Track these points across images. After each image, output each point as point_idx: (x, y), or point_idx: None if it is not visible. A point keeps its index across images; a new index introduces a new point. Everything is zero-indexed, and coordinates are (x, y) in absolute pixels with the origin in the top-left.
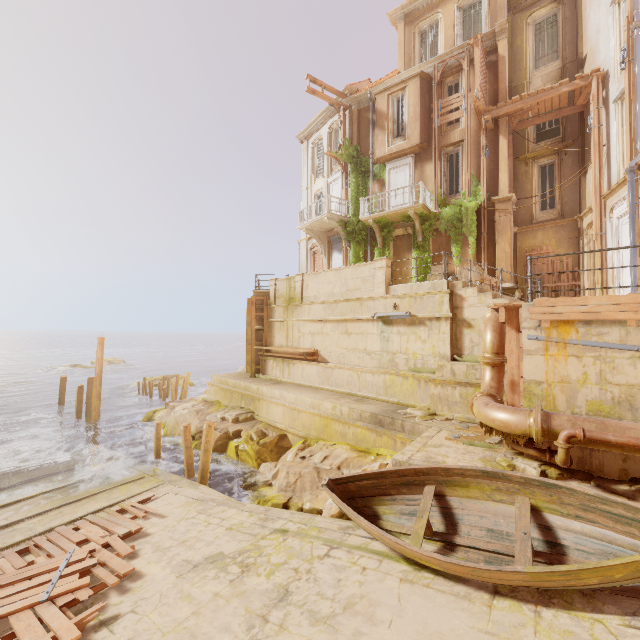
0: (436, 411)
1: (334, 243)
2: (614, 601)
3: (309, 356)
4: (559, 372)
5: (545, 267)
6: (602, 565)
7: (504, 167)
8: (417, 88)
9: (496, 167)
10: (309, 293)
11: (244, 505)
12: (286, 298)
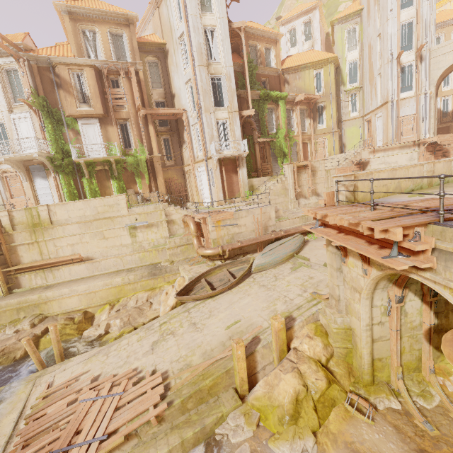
0: (173, 260)
1: (35, 171)
2: (245, 277)
3: (77, 260)
4: (220, 234)
5: (174, 187)
6: (245, 271)
7: (154, 140)
8: (93, 75)
9: (149, 138)
10: (59, 218)
11: (125, 337)
12: (29, 224)
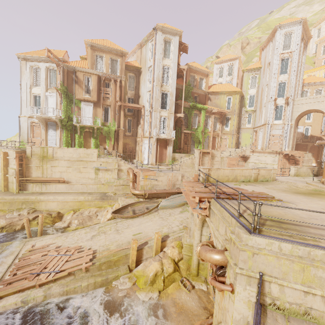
0: (116, 193)
1: (51, 125)
2: (154, 211)
3: (61, 181)
4: (145, 183)
5: (128, 148)
6: (154, 207)
7: (122, 120)
8: (96, 79)
9: (119, 118)
10: (58, 155)
11: (78, 230)
12: (41, 156)
